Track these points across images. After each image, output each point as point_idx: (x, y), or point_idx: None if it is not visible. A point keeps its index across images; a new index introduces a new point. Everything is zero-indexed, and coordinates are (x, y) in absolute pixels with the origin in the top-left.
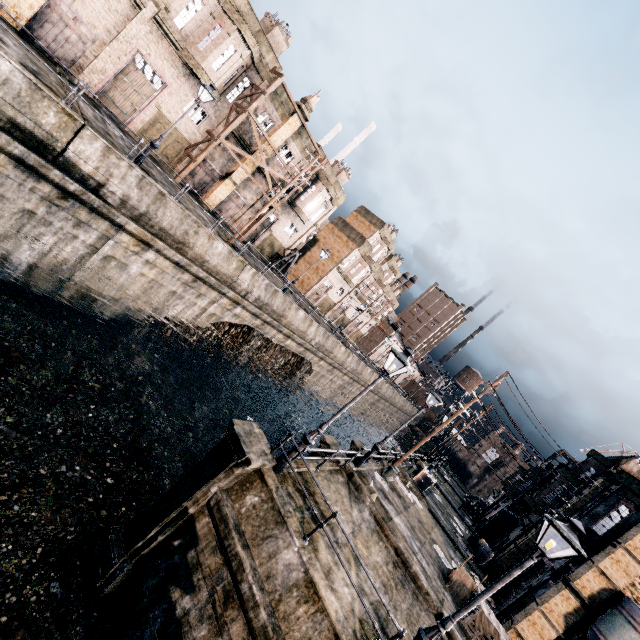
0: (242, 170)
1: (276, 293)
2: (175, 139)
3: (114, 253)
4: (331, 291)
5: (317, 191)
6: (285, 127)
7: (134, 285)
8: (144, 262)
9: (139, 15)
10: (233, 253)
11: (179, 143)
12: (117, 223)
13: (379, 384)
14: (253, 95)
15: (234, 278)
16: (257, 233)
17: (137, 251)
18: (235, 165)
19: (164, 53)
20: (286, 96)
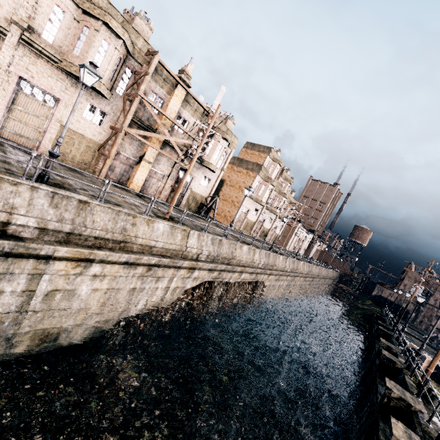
0: (151, 149)
1: (221, 242)
2: (85, 145)
3: (55, 285)
4: (249, 214)
5: (216, 142)
6: (174, 99)
7: (90, 303)
8: (91, 278)
9: (6, 41)
10: (174, 226)
11: (90, 147)
12: (43, 255)
13: (310, 269)
14: (138, 81)
15: (183, 248)
16: (180, 195)
17: (79, 272)
18: (144, 147)
19: (45, 71)
20: (165, 73)
